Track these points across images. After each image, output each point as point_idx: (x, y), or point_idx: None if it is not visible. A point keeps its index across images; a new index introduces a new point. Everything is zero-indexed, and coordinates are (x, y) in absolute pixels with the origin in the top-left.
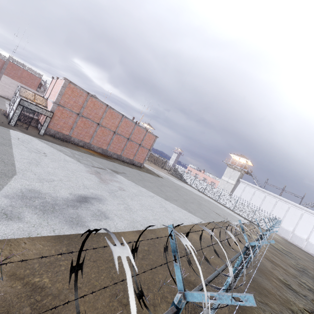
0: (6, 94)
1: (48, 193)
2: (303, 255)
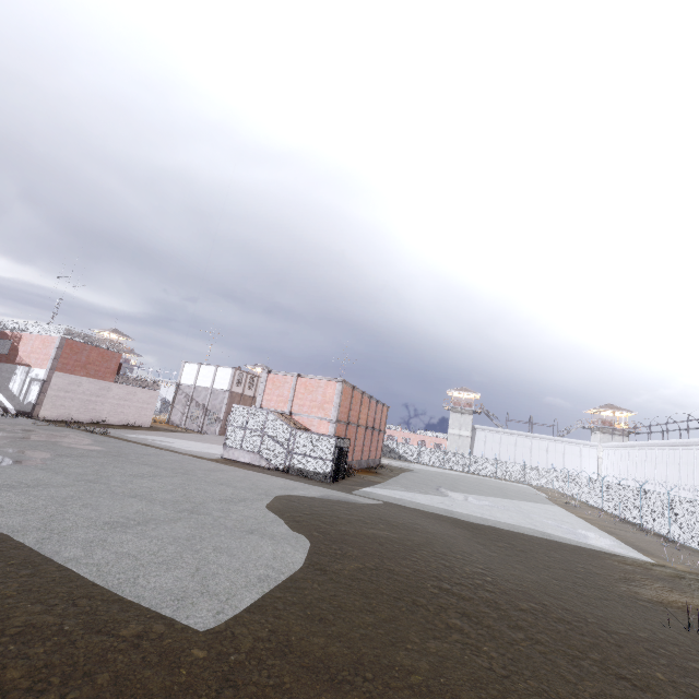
0: (60, 413)
1: (563, 532)
2: None
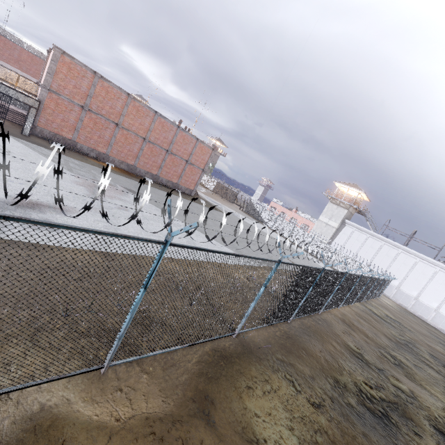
0: None
1: None
2: (423, 329)
